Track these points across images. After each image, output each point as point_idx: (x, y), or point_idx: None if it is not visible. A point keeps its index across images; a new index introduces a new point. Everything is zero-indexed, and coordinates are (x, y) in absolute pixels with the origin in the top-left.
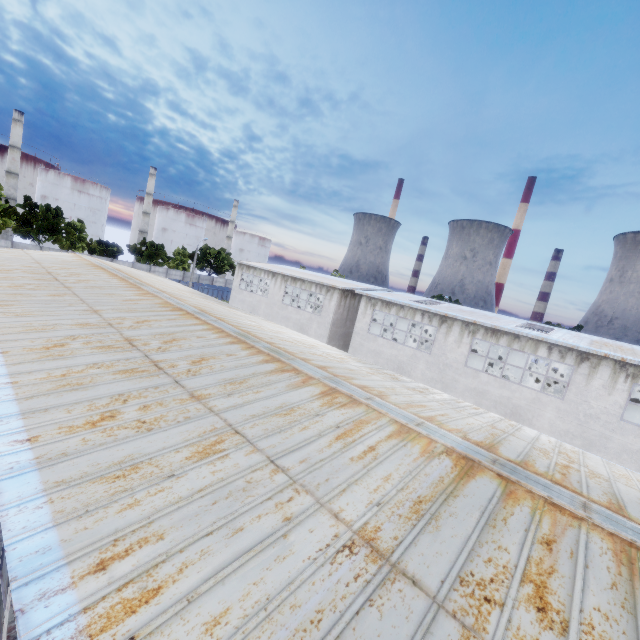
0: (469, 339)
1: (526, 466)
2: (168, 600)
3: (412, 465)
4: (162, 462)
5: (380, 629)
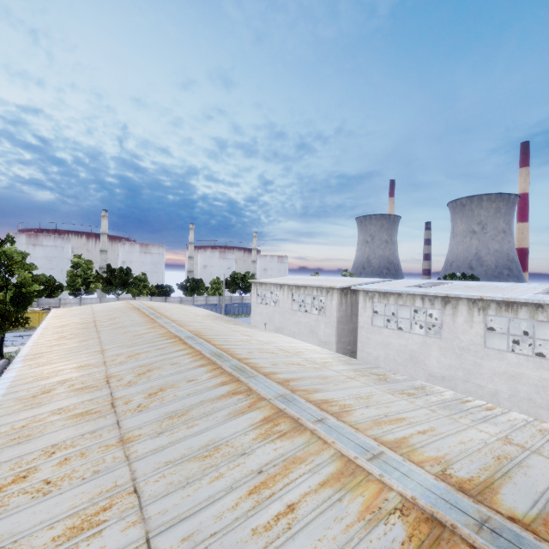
0: (481, 317)
1: (544, 529)
2: None
3: (339, 540)
4: (23, 547)
5: None
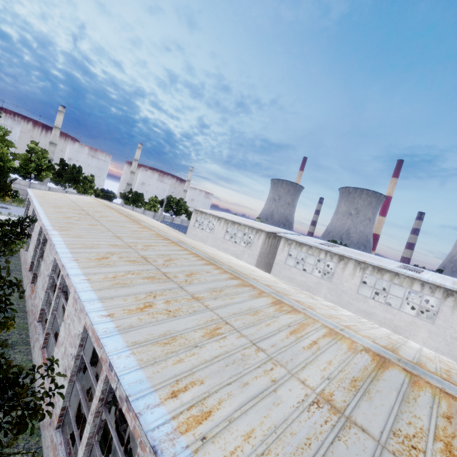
0: (360, 273)
1: (421, 366)
2: (217, 419)
3: (344, 356)
4: (188, 337)
5: (348, 455)
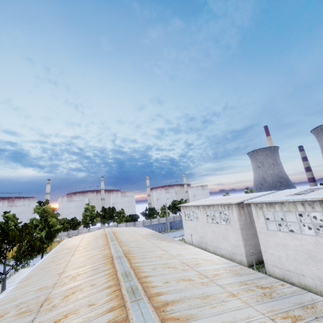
0: None
1: None
2: None
3: None
4: None
5: None
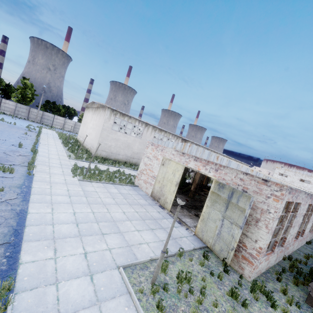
0: None
1: None
2: None
3: None
4: None
5: None
